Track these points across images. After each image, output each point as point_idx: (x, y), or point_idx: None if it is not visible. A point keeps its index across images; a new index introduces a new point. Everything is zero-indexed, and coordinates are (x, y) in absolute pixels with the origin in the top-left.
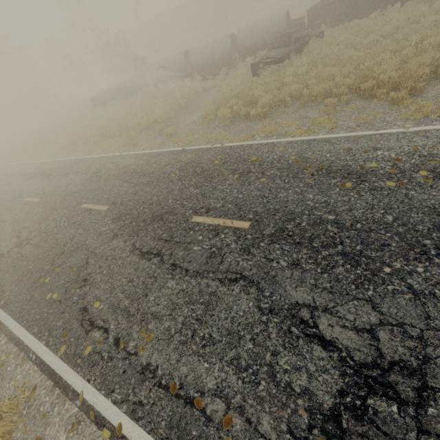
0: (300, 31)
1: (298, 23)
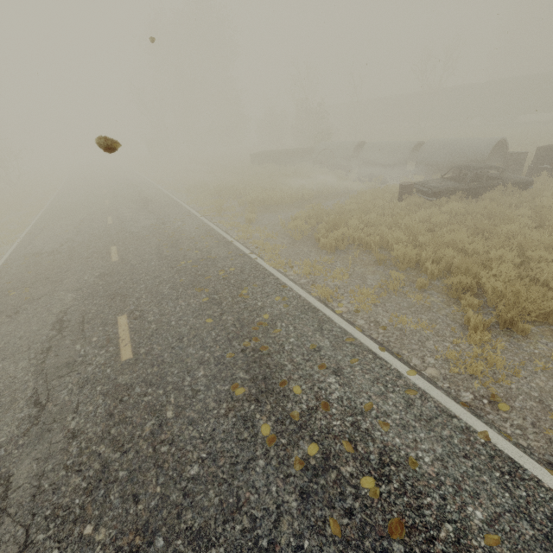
0: (488, 170)
1: (517, 158)
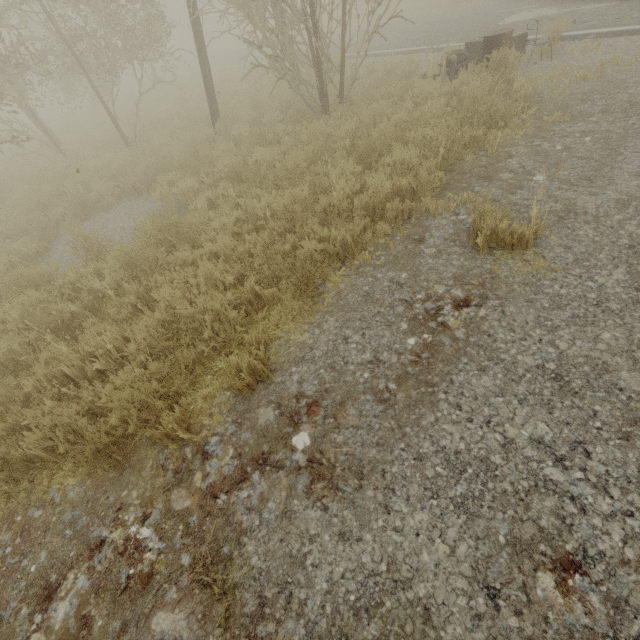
0: None
1: None
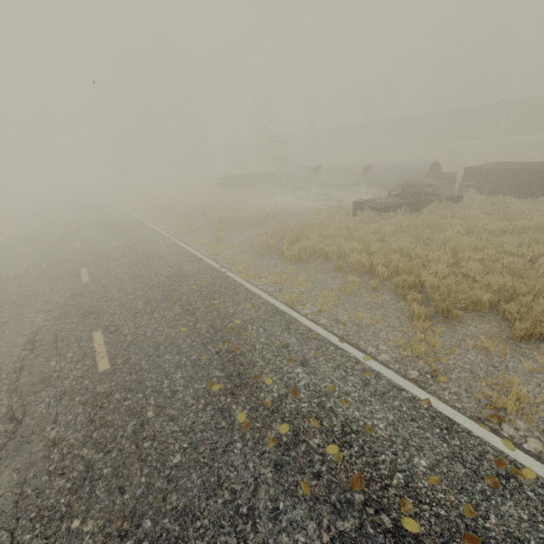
0: (425, 187)
1: (450, 177)
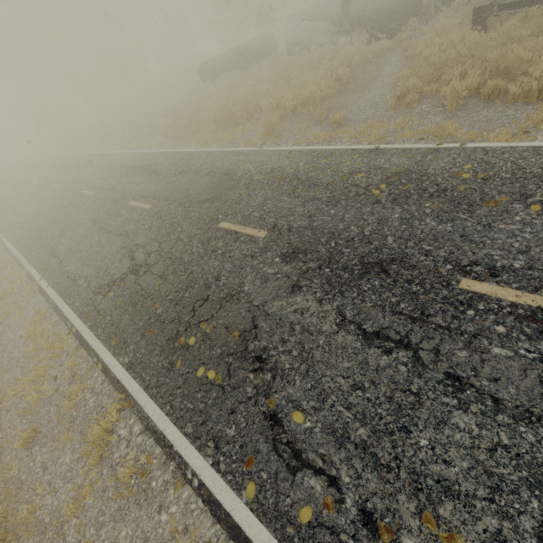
0: None
1: None
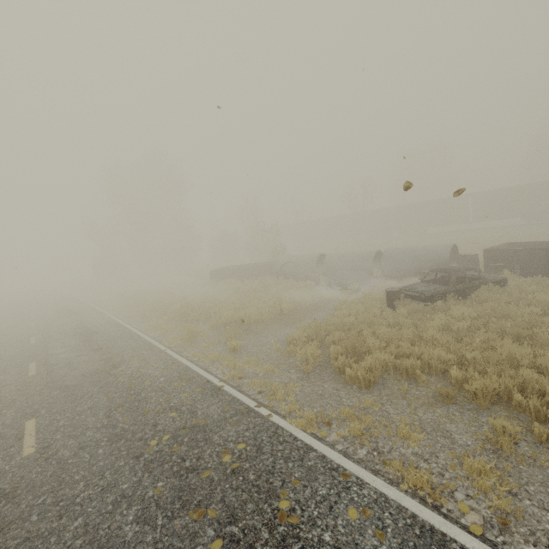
0: (467, 271)
1: (470, 260)
